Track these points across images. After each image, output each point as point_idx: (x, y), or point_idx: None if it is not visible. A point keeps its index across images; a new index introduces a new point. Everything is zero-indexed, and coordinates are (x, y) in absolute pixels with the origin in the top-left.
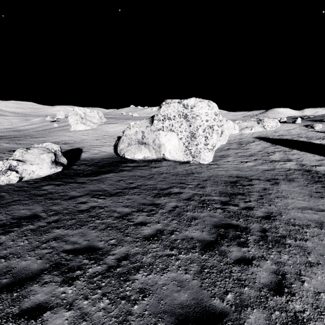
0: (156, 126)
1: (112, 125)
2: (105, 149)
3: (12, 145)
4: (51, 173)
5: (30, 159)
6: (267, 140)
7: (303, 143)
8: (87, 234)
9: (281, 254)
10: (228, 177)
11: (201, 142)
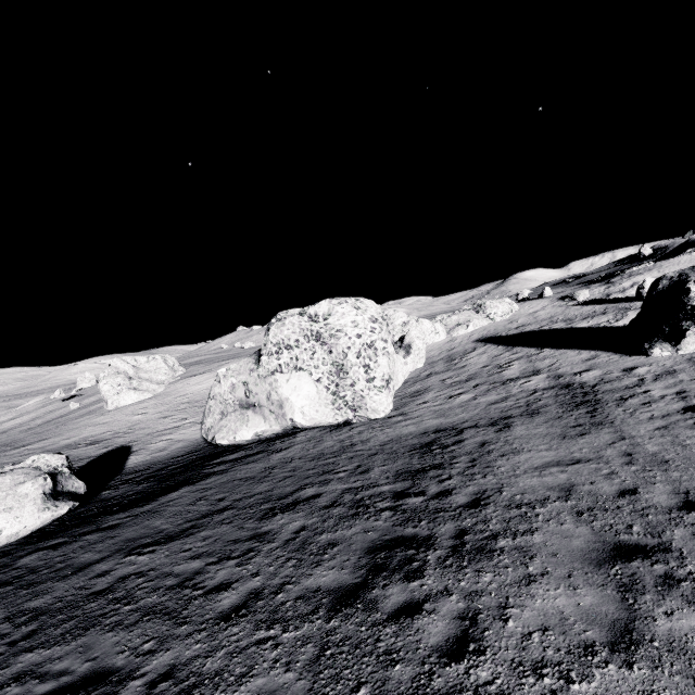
0: (267, 367)
1: (197, 377)
2: (184, 434)
3: None
4: (44, 524)
5: None
6: (497, 342)
7: (559, 333)
8: (95, 646)
9: (480, 574)
10: (419, 436)
11: (359, 379)
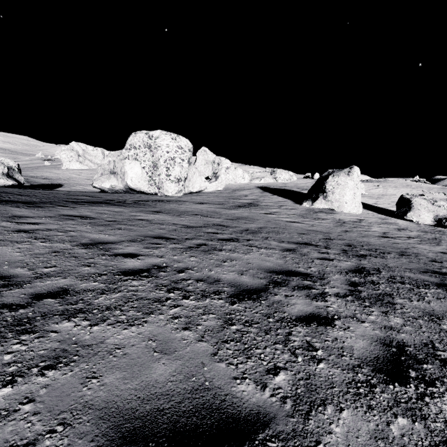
0: (124, 155)
1: None
2: (92, 188)
3: None
4: (0, 184)
5: None
6: (263, 189)
7: (291, 192)
8: None
9: (112, 206)
10: (169, 200)
11: (162, 173)
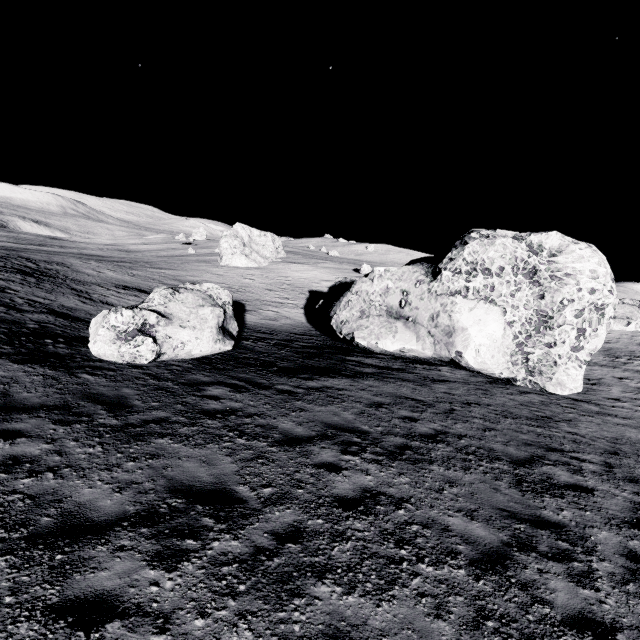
0: (448, 285)
1: (298, 266)
2: (289, 312)
3: (121, 276)
4: (211, 353)
5: (180, 315)
6: None
7: None
8: None
9: None
10: None
11: (564, 342)
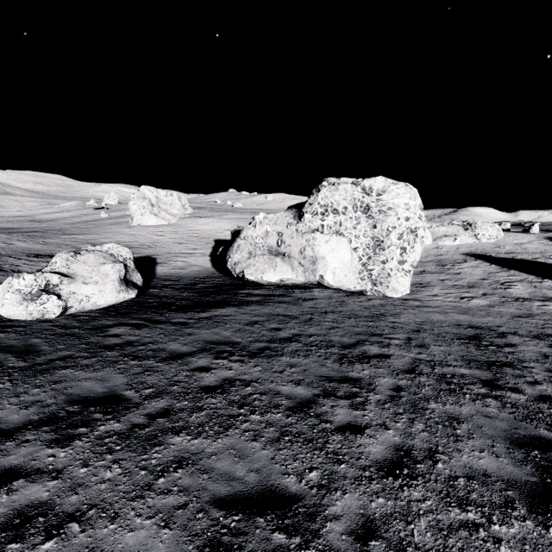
0: (309, 224)
1: (204, 219)
2: (196, 261)
3: (32, 246)
4: (116, 302)
5: (82, 273)
6: (489, 261)
7: None
8: (248, 453)
9: None
10: (455, 326)
11: (393, 258)
